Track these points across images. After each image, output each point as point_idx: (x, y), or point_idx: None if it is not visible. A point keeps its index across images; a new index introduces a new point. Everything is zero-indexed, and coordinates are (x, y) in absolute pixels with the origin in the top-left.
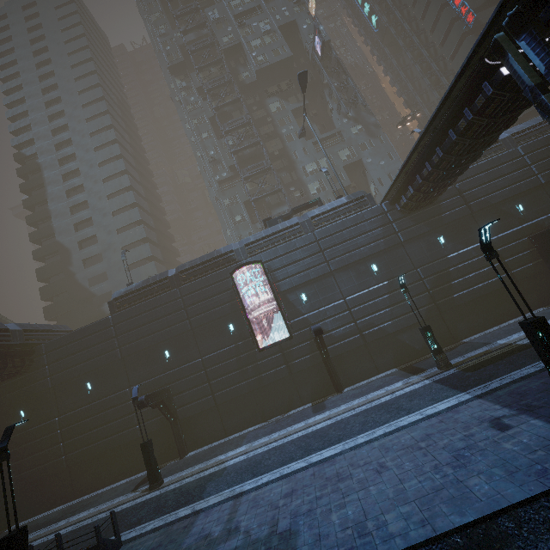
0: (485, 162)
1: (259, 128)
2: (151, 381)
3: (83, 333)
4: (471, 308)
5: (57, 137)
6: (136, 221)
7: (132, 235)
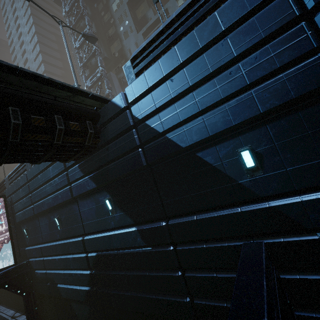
0: (181, 43)
1: (107, 33)
2: None
3: None
4: (132, 317)
5: None
6: None
7: None
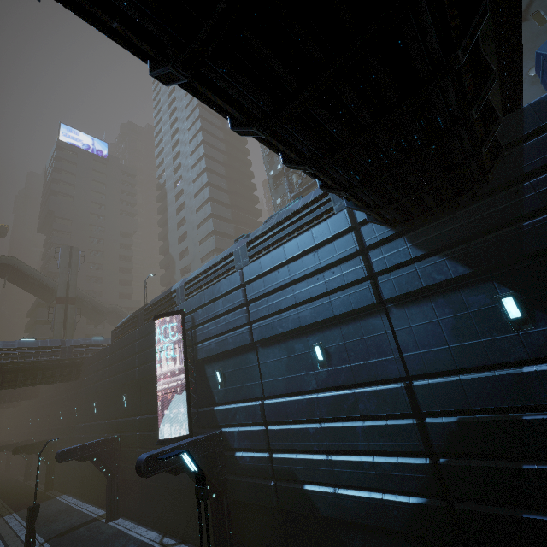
0: None
1: None
2: (114, 422)
3: (98, 357)
4: None
5: (174, 163)
6: (211, 232)
7: (207, 247)
